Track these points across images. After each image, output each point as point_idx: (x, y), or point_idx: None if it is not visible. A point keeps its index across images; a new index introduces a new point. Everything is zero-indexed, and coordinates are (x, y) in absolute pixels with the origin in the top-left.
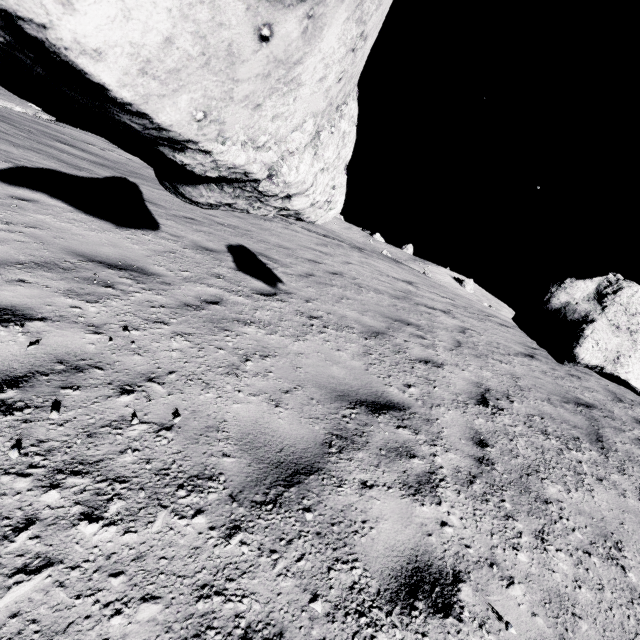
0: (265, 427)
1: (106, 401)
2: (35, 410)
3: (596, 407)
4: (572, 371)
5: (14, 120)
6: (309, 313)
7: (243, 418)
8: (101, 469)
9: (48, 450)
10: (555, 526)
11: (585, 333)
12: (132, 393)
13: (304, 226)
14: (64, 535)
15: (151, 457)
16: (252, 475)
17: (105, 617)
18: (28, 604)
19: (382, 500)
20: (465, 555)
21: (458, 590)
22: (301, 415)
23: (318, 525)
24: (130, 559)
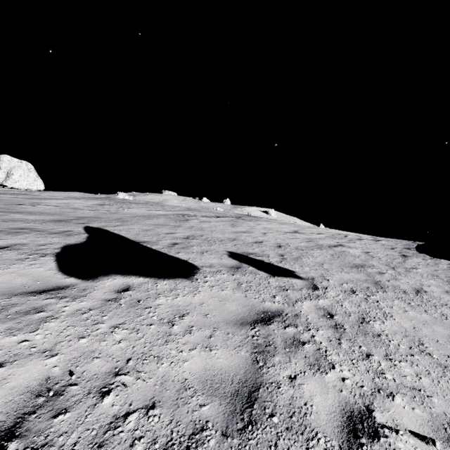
0: None
1: None
2: None
3: None
4: (425, 255)
5: None
6: (346, 289)
7: None
8: None
9: None
10: None
11: None
12: None
13: (201, 214)
14: None
15: None
16: None
17: None
18: None
19: None
20: None
21: None
22: None
23: None
24: None
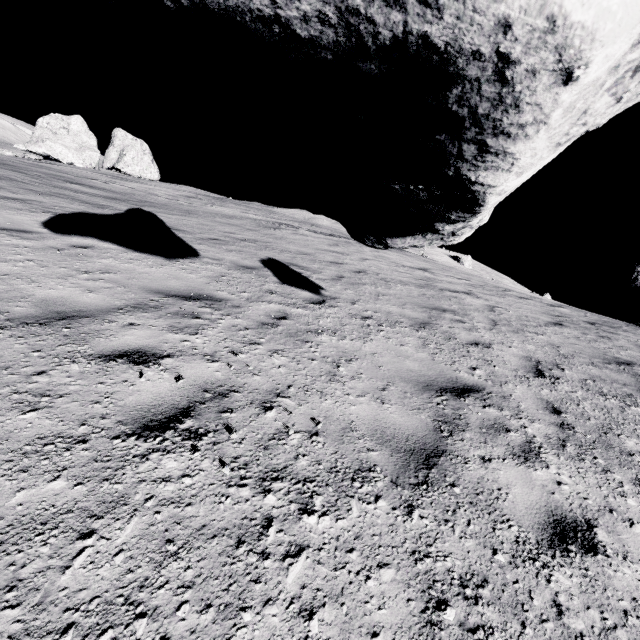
0: (384, 422)
1: (258, 418)
2: (215, 433)
3: (635, 364)
4: (600, 333)
5: (21, 167)
6: (360, 314)
7: (364, 417)
8: (290, 474)
9: (245, 464)
10: None
11: None
12: (272, 409)
13: (309, 229)
14: (298, 527)
15: (318, 459)
16: (398, 463)
17: (362, 581)
18: (307, 578)
19: (503, 470)
20: (587, 506)
21: (595, 533)
22: (405, 408)
23: (467, 496)
24: (352, 539)
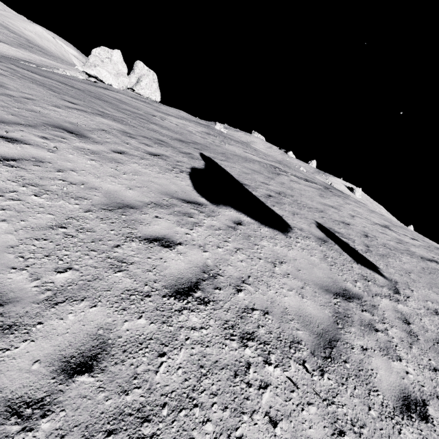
0: None
1: None
2: None
3: None
4: None
5: (116, 105)
6: (429, 308)
7: None
8: None
9: None
10: None
11: None
12: None
13: (291, 173)
14: None
15: None
16: None
17: None
18: None
19: None
20: None
21: None
22: None
23: None
24: None
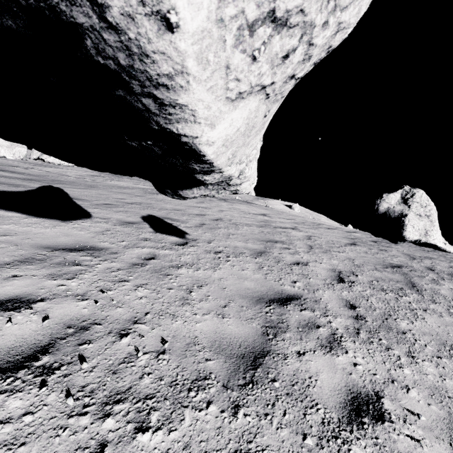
0: (223, 334)
1: (113, 345)
2: (68, 366)
3: (403, 266)
4: (380, 247)
5: None
6: (214, 250)
7: (206, 332)
8: (133, 394)
9: (91, 391)
10: (415, 346)
11: (405, 223)
12: (128, 335)
13: None
14: (130, 447)
15: (161, 375)
16: (230, 368)
17: None
18: None
19: (314, 360)
20: (376, 380)
21: (382, 403)
22: (241, 319)
23: (285, 388)
24: (181, 449)
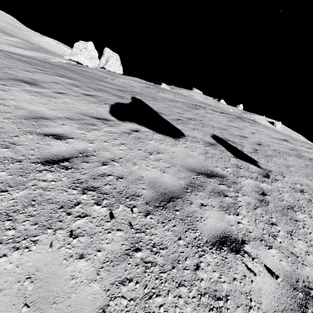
0: None
1: None
2: None
3: None
4: None
5: (78, 72)
6: (296, 188)
7: None
8: None
9: None
10: None
11: None
12: None
13: (210, 108)
14: None
15: None
16: None
17: None
18: None
19: None
20: None
21: None
22: None
23: None
24: None
